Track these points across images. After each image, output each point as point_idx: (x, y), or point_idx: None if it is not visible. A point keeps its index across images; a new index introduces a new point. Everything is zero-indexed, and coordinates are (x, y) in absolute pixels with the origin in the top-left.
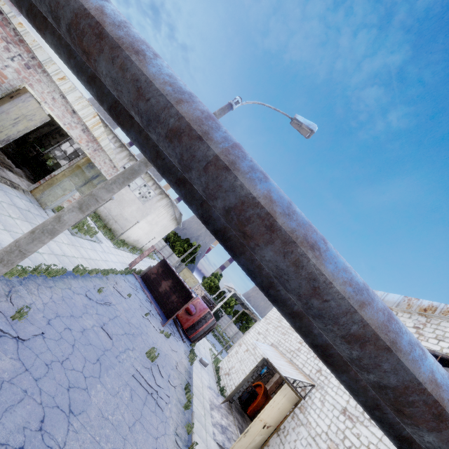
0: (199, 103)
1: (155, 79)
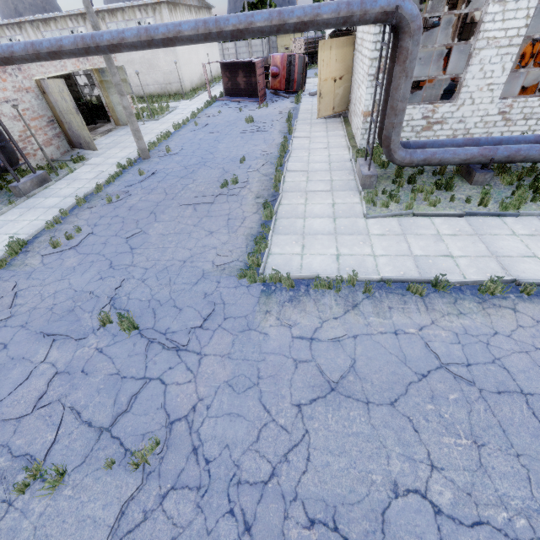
0: (78, 39)
1: (70, 48)
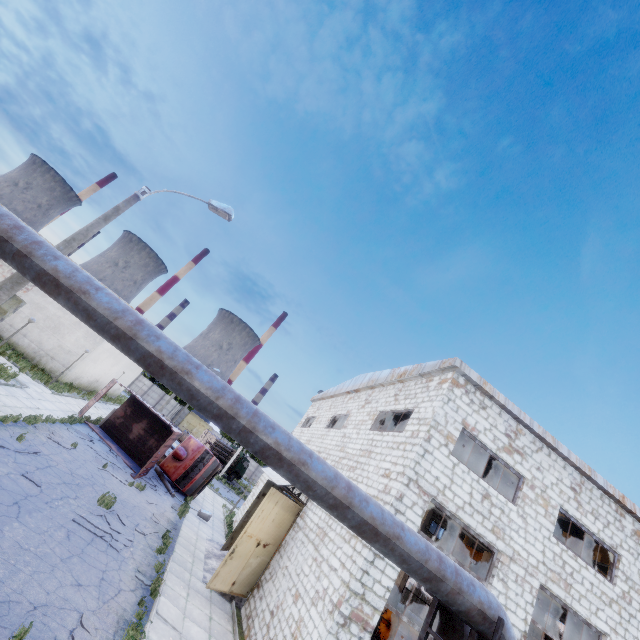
0: (8, 220)
1: None
